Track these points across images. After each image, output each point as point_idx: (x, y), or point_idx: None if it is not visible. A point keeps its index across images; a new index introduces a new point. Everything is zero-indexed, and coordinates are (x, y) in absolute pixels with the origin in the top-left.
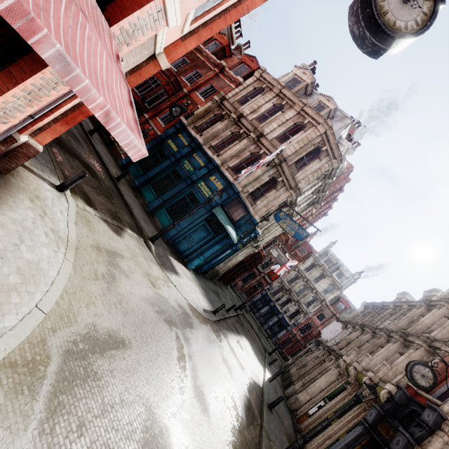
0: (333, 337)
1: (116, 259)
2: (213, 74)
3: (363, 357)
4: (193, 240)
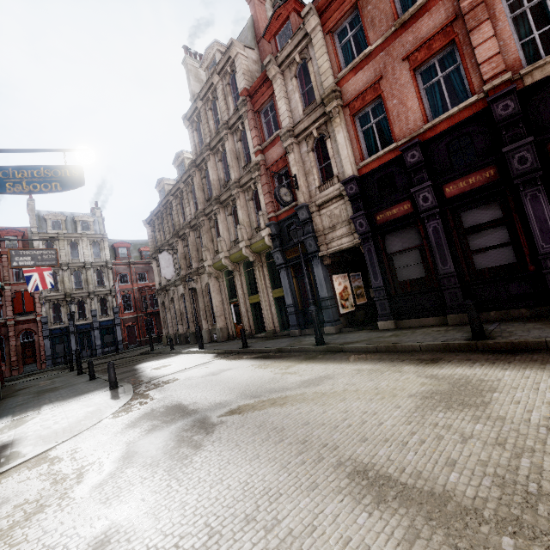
0: (173, 268)
1: None
2: None
3: (220, 245)
4: None
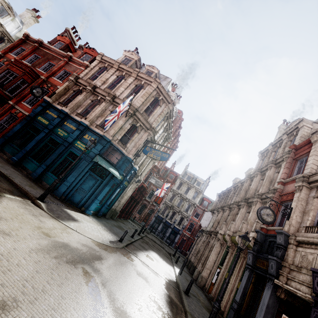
0: (208, 222)
1: None
2: (64, 62)
3: (230, 225)
4: (85, 190)
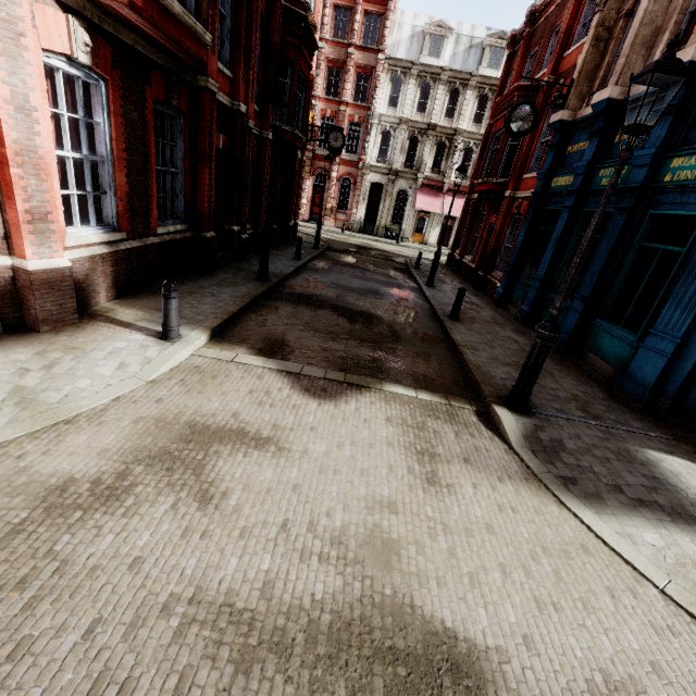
0: None
1: (211, 449)
2: None
3: None
4: None
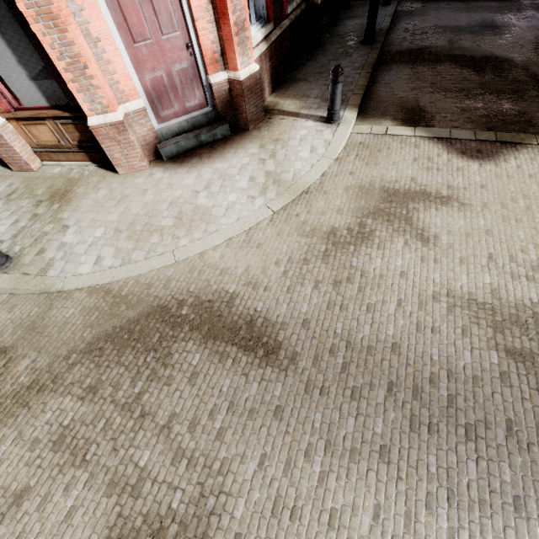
0: None
1: (408, 206)
2: None
3: None
4: None
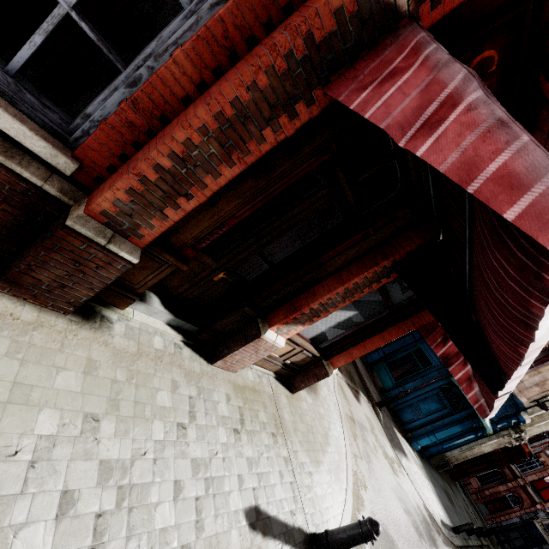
0: None
1: (364, 433)
2: None
3: None
4: (421, 411)
